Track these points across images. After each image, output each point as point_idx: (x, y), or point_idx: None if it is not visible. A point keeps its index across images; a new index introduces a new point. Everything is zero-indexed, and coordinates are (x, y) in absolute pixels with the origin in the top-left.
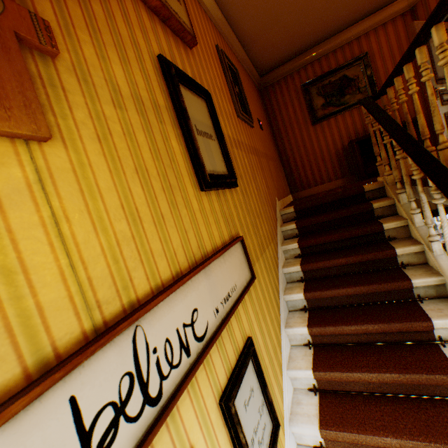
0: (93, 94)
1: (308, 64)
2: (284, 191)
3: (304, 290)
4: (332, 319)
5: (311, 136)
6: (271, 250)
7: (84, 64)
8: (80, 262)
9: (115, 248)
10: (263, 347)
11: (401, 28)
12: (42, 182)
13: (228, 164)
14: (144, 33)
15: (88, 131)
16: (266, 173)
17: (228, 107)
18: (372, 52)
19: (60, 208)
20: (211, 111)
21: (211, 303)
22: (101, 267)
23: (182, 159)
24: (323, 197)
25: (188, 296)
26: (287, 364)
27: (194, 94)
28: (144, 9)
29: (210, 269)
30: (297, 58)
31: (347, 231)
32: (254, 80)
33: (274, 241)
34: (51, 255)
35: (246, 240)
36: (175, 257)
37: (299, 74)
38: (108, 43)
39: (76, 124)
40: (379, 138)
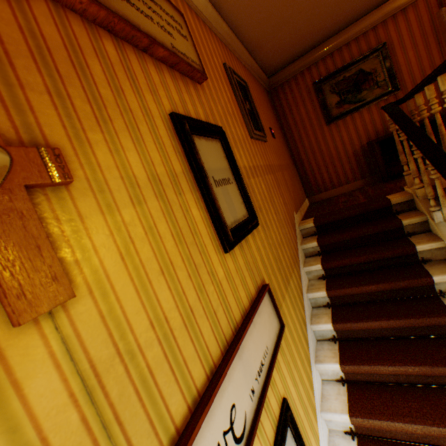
0: (111, 203)
1: (319, 60)
2: (300, 198)
3: (333, 321)
4: (366, 356)
5: (326, 136)
6: (295, 277)
7: (98, 171)
8: (117, 426)
9: (149, 383)
10: (297, 400)
11: (424, 12)
12: (70, 351)
13: (247, 204)
14: (154, 93)
15: (110, 254)
16: (282, 188)
17: (241, 131)
18: (391, 41)
19: (91, 372)
20: (226, 150)
21: (246, 387)
22: (138, 415)
23: (203, 225)
24: (344, 209)
25: (225, 394)
26: (320, 404)
27: (209, 139)
28: (151, 62)
29: (242, 346)
30: (307, 55)
31: (375, 253)
32: (262, 83)
33: (296, 265)
34: (87, 437)
35: (271, 282)
36: (207, 352)
37: (310, 71)
38: (119, 128)
39: (97, 253)
40: (407, 149)
